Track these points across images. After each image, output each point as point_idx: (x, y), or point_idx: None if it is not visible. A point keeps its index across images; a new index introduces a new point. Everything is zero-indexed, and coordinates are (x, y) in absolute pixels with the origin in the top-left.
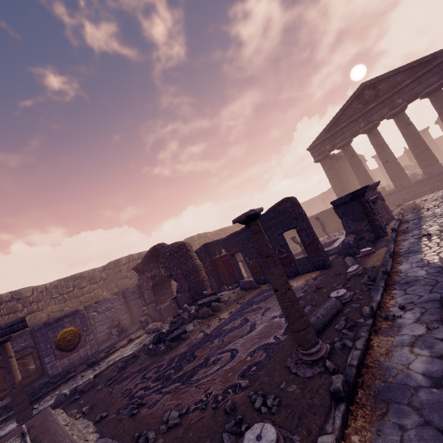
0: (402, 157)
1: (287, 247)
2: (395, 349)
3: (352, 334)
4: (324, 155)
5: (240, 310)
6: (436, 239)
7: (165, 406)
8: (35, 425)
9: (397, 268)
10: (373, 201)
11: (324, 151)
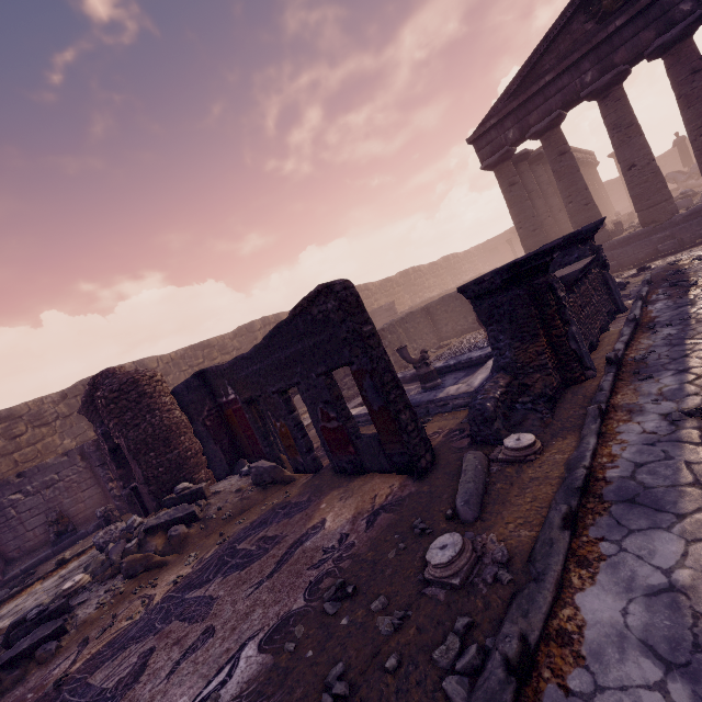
0: (668, 154)
1: (339, 406)
2: None
3: None
4: (503, 153)
5: (191, 582)
6: None
7: None
8: None
9: (575, 603)
10: (574, 279)
11: (504, 145)
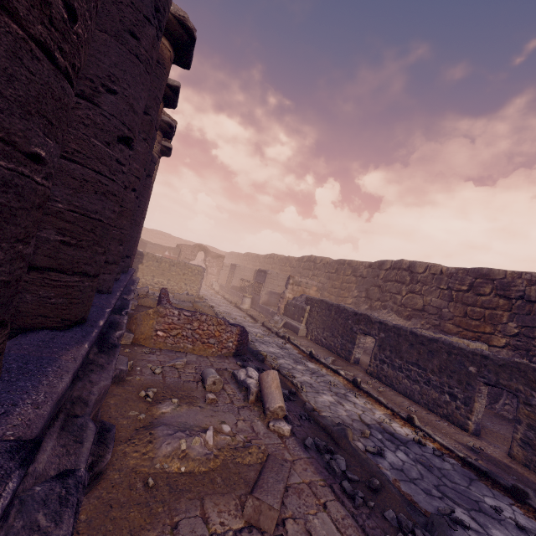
0: None
1: None
2: None
3: None
4: None
5: None
6: None
7: None
8: None
9: None
10: None
11: None
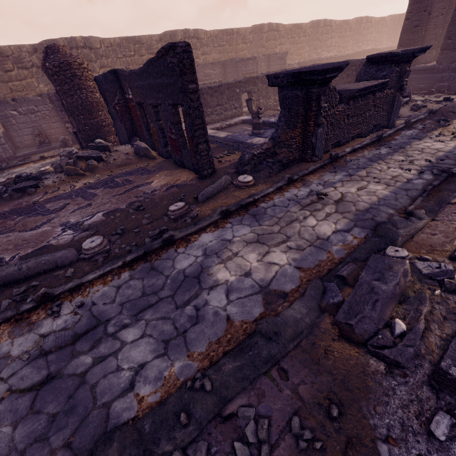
0: None
1: (177, 128)
2: None
3: (1, 311)
4: None
5: (91, 186)
6: (304, 213)
7: None
8: None
9: (201, 235)
10: (352, 95)
11: None
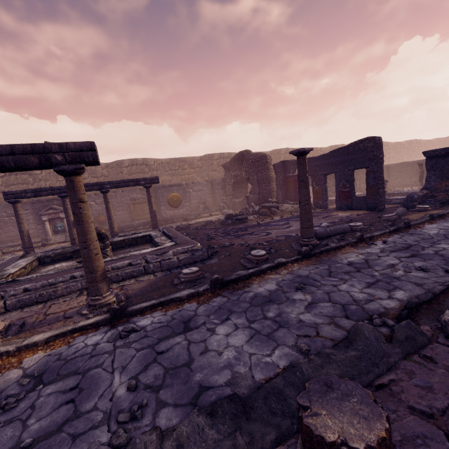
0: None
1: (352, 183)
2: (351, 253)
3: (337, 242)
4: None
5: (289, 218)
6: None
7: (224, 241)
8: (164, 229)
9: (424, 225)
10: None
11: None
